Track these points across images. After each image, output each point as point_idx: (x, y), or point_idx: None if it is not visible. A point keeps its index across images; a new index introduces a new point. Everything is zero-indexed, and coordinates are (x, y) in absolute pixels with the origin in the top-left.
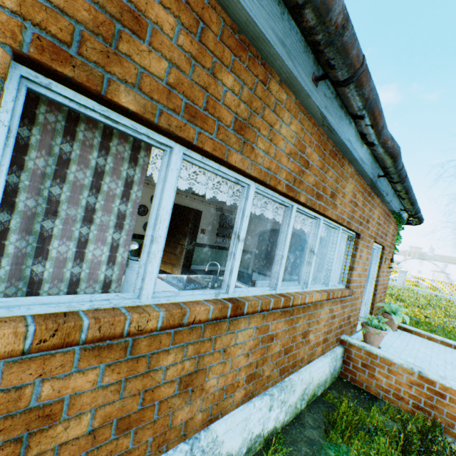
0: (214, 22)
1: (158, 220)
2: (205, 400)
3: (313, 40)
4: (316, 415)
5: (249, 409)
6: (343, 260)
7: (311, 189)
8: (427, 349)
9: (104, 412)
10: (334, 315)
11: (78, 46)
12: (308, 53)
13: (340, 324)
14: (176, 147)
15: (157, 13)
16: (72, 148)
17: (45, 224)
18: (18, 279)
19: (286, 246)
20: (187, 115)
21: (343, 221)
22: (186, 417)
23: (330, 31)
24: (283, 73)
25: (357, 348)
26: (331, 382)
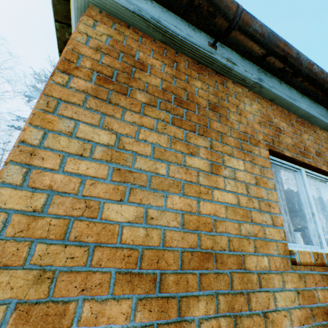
0: (292, 119)
1: (310, 203)
2: None
3: None
4: None
5: None
6: None
7: None
8: None
9: None
10: None
11: (271, 142)
12: None
13: None
14: (301, 169)
15: (281, 124)
16: None
17: None
18: None
19: None
20: (301, 154)
21: None
22: None
23: None
24: (322, 125)
25: None
26: None
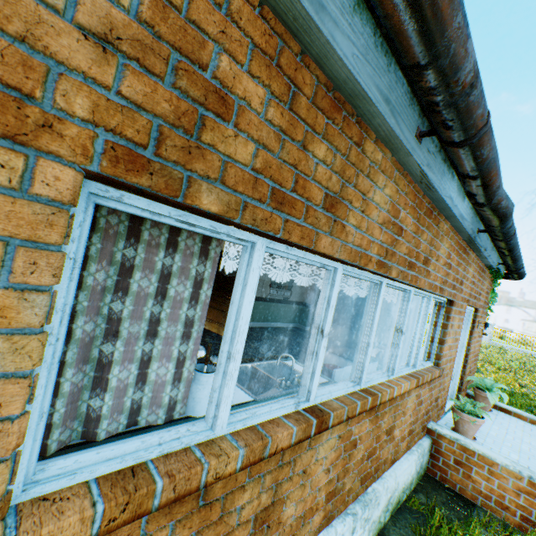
0: (307, 83)
1: (236, 333)
2: (281, 533)
3: (430, 100)
4: (403, 531)
5: None
6: (431, 331)
7: (404, 259)
8: (533, 438)
9: None
10: (421, 400)
11: (156, 145)
12: (413, 105)
13: (426, 409)
14: (258, 241)
15: (245, 86)
16: (136, 252)
17: (104, 347)
18: (73, 419)
19: (372, 332)
20: (273, 202)
21: (436, 288)
22: None
23: (455, 92)
24: (382, 130)
25: (448, 441)
26: (417, 482)
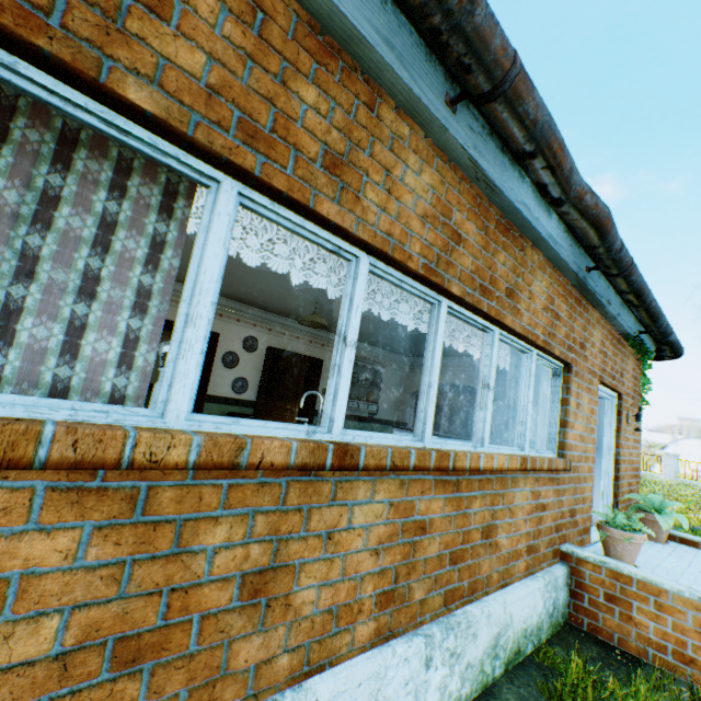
0: (280, 13)
1: (197, 289)
2: (295, 628)
3: (431, 28)
4: (524, 690)
5: (382, 657)
6: (549, 410)
7: (470, 277)
8: None
9: (86, 617)
10: (542, 503)
11: (62, 17)
12: (433, 63)
13: (556, 523)
14: (226, 182)
15: None
16: (65, 182)
17: (13, 290)
18: None
19: (434, 368)
20: (240, 133)
21: (536, 338)
22: (256, 657)
23: (452, 8)
24: (399, 92)
25: (592, 566)
26: (552, 632)
